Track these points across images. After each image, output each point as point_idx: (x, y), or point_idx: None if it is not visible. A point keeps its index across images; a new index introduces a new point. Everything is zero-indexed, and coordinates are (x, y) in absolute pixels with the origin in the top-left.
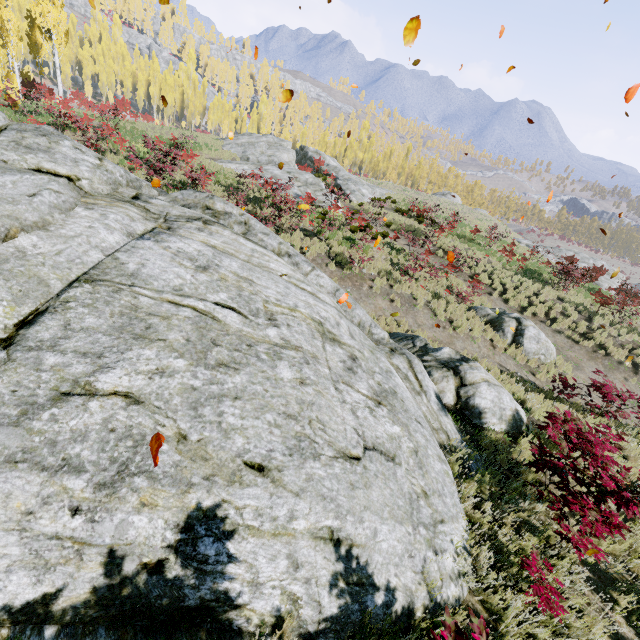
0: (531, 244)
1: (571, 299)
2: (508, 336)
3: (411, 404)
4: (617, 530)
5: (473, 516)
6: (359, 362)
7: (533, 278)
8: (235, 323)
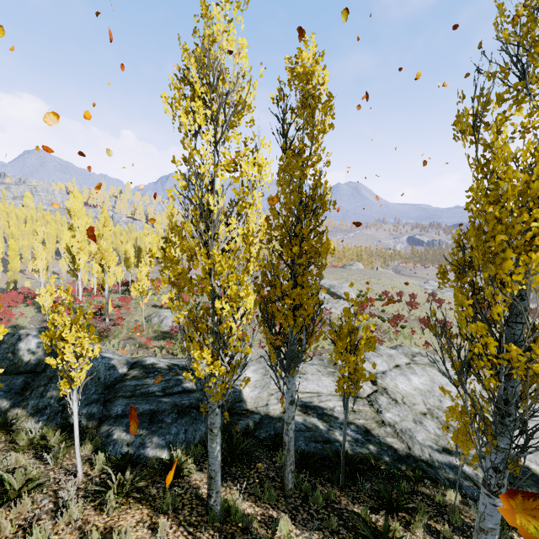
0: (434, 288)
1: None
2: None
3: None
4: None
5: None
6: None
7: None
8: None
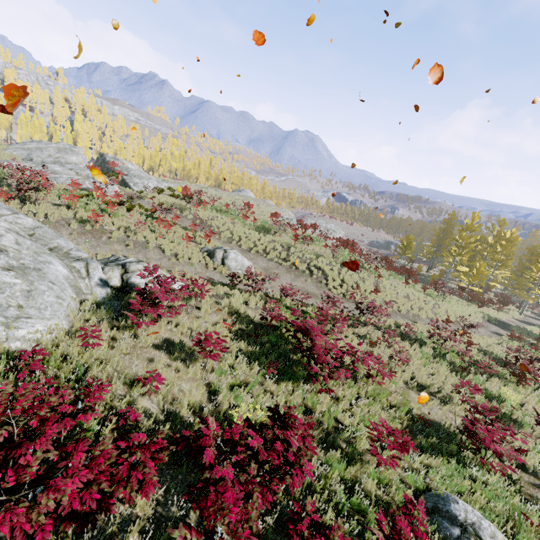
0: (289, 217)
1: (282, 240)
2: (219, 260)
3: (54, 276)
4: (157, 310)
5: (74, 322)
6: (7, 253)
7: (263, 231)
8: None
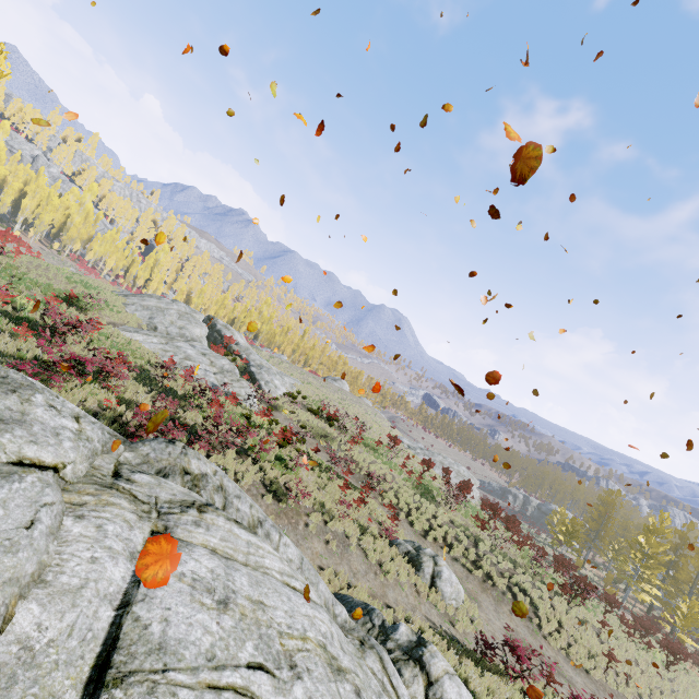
0: (411, 445)
1: (459, 521)
2: (428, 578)
3: None
4: None
5: None
6: (363, 696)
7: (428, 495)
8: (269, 693)
